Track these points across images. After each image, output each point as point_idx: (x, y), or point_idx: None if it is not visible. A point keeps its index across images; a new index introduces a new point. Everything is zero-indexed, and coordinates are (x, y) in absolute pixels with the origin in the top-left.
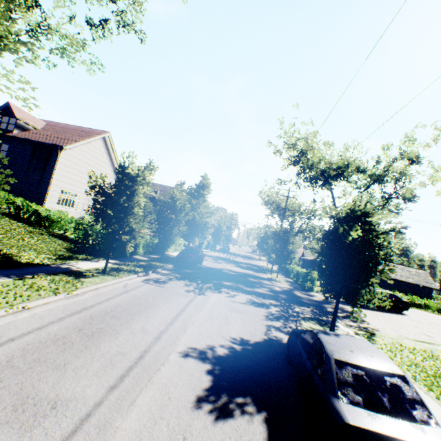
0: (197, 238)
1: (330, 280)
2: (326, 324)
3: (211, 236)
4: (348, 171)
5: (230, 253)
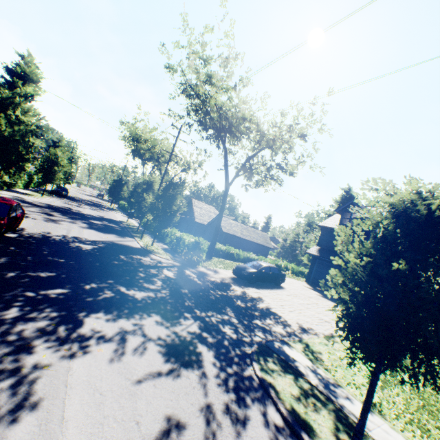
0: (6, 174)
1: (381, 337)
2: (283, 360)
3: (38, 169)
4: (248, 128)
5: (70, 198)
